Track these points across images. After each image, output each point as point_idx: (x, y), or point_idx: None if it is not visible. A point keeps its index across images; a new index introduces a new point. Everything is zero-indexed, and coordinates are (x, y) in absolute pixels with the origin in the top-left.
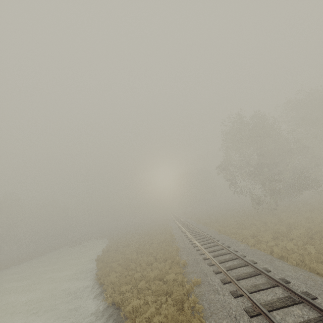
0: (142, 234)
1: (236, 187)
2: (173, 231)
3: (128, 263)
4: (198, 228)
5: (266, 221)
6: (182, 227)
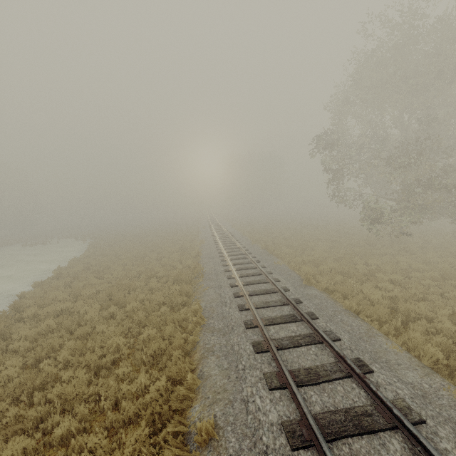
0: (149, 245)
1: (337, 188)
2: (204, 253)
3: (53, 343)
4: (254, 257)
5: (399, 266)
6: (222, 248)
